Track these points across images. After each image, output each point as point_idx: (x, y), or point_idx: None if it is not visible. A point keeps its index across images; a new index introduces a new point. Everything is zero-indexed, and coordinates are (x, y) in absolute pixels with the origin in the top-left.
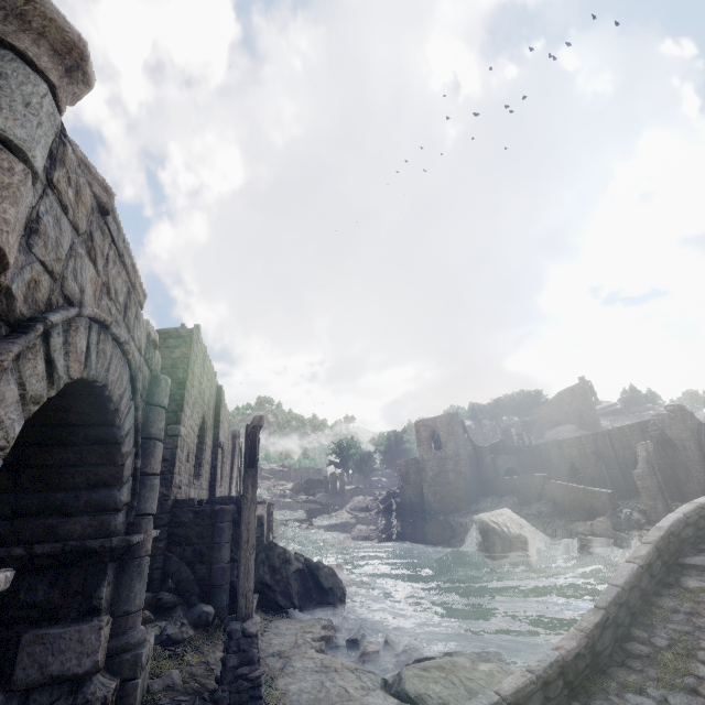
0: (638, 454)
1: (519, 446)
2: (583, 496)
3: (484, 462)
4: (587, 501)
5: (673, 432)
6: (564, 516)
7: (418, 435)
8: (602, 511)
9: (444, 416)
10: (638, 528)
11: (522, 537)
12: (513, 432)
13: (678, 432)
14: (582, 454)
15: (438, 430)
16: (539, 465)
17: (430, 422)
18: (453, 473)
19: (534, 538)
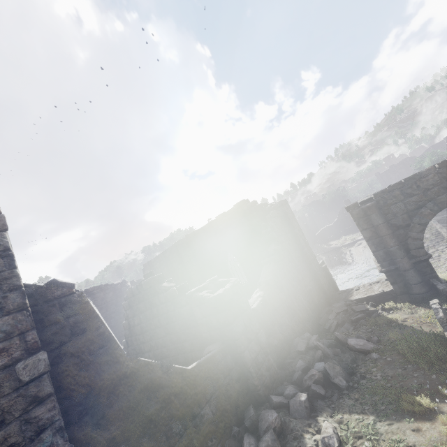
0: None
1: None
2: None
3: None
4: None
5: (301, 225)
6: None
7: None
8: None
9: None
10: None
11: None
12: None
13: (302, 225)
14: None
15: None
16: None
17: None
18: None
19: None
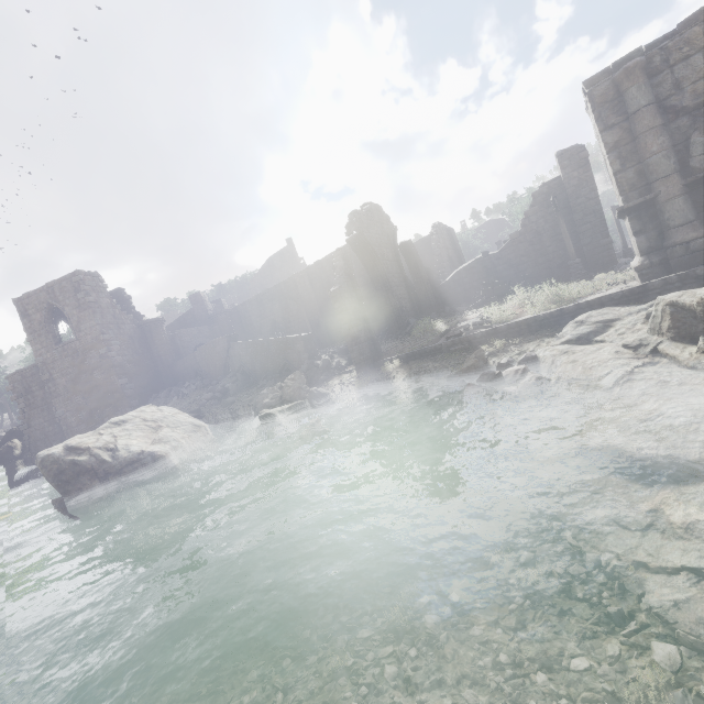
0: (334, 265)
1: (213, 314)
2: (275, 351)
3: (157, 342)
4: (281, 357)
5: (372, 236)
6: (255, 386)
7: (25, 322)
8: (298, 365)
9: (66, 279)
10: (339, 373)
11: (148, 454)
12: (205, 297)
13: (376, 236)
14: (283, 306)
15: (61, 304)
16: (240, 333)
17: (42, 294)
18: (99, 370)
19: (187, 442)
